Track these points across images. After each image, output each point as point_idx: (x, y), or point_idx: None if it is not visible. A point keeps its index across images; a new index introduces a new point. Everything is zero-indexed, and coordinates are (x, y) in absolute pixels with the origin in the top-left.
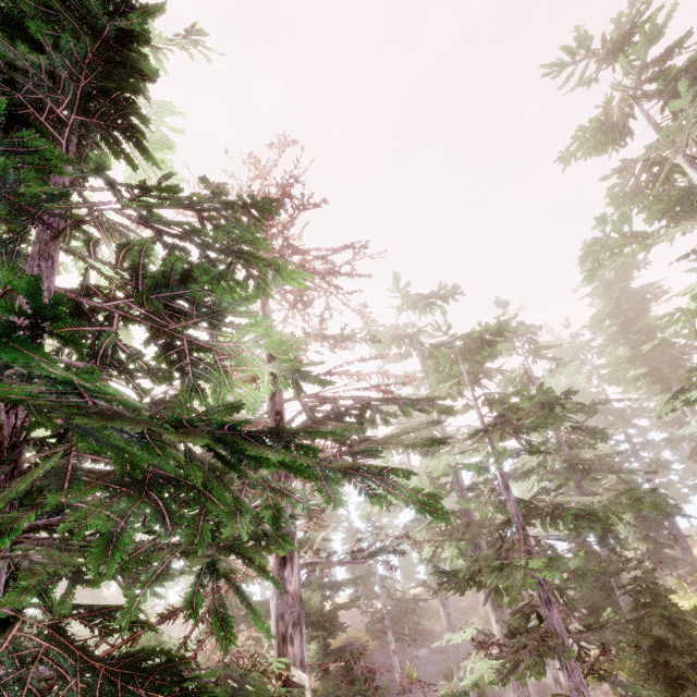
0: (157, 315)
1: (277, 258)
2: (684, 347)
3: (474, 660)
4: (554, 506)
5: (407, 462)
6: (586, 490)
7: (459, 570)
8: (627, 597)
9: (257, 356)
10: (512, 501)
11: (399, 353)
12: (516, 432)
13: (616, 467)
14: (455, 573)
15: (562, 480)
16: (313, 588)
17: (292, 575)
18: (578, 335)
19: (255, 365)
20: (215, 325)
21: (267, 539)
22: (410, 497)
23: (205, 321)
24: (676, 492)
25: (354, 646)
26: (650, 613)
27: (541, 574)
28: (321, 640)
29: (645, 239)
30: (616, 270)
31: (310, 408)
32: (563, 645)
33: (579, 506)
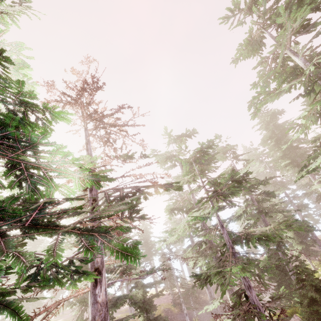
0: (9, 151)
1: (46, 104)
2: (306, 149)
3: (219, 320)
4: (247, 234)
5: (183, 218)
6: (268, 222)
7: (202, 274)
8: (295, 275)
9: (67, 168)
10: (225, 233)
11: (157, 161)
12: (225, 197)
13: (281, 209)
14: (201, 275)
15: (255, 219)
16: (138, 288)
17: (100, 291)
18: (257, 149)
19: (68, 174)
20: (34, 152)
21: (77, 274)
22: (117, 246)
23: (27, 150)
24: (313, 218)
25: (167, 313)
26: (306, 284)
27: (239, 275)
28: (145, 315)
29: (275, 90)
30: (270, 116)
31: (108, 195)
32: (259, 312)
33: (260, 233)
